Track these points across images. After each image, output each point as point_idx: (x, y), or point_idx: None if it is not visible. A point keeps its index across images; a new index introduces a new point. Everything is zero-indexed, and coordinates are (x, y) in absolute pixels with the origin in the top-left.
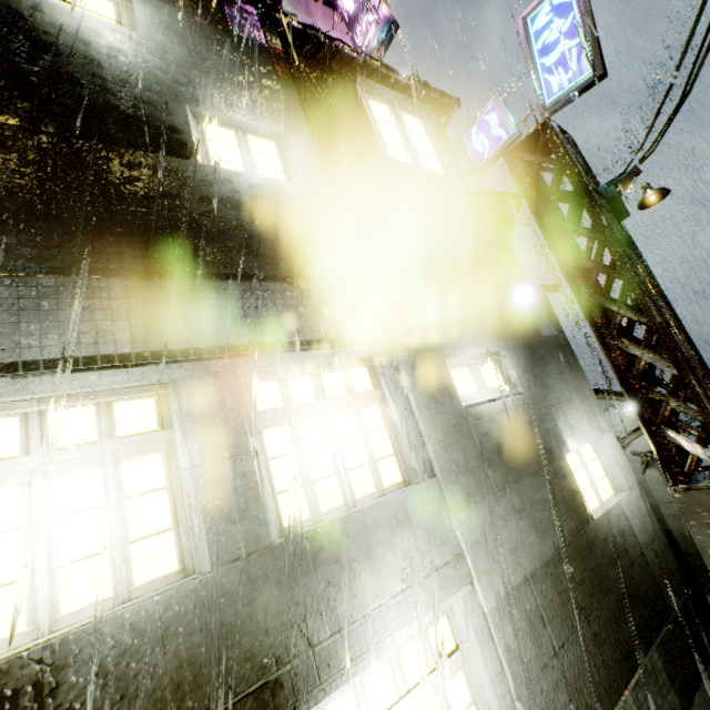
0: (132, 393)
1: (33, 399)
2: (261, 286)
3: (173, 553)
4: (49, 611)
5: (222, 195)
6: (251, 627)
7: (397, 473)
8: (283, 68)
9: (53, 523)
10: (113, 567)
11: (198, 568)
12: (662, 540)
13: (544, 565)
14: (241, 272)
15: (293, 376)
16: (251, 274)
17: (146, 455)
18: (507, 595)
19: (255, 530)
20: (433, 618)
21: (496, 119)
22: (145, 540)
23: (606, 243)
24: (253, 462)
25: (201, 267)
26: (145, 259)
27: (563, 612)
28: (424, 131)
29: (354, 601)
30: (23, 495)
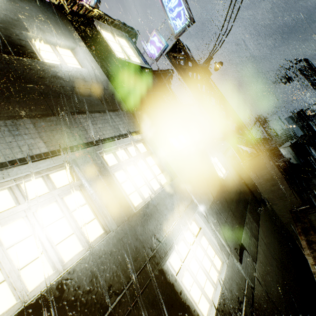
0: (56, 168)
1: (11, 180)
2: (91, 116)
3: (99, 227)
4: (59, 263)
5: (58, 76)
6: (138, 242)
7: (165, 179)
8: (61, 13)
9: (45, 229)
10: (78, 238)
11: (111, 229)
12: (241, 181)
13: (215, 197)
14: (80, 110)
15: (117, 150)
16: (85, 111)
17: (73, 193)
18: (209, 208)
19: (127, 209)
20: (191, 222)
21: (157, 39)
22: (87, 225)
23: (208, 85)
24: (117, 185)
25: (62, 110)
26: (35, 108)
27: (224, 209)
28: (128, 45)
29: (167, 224)
30: (26, 222)
